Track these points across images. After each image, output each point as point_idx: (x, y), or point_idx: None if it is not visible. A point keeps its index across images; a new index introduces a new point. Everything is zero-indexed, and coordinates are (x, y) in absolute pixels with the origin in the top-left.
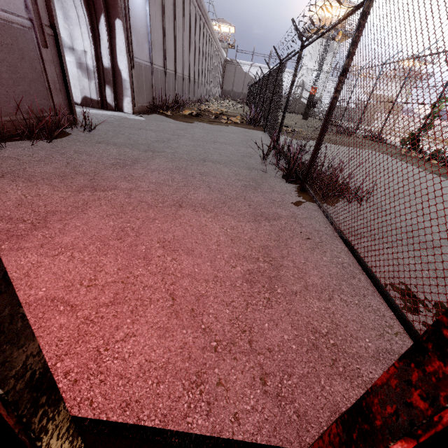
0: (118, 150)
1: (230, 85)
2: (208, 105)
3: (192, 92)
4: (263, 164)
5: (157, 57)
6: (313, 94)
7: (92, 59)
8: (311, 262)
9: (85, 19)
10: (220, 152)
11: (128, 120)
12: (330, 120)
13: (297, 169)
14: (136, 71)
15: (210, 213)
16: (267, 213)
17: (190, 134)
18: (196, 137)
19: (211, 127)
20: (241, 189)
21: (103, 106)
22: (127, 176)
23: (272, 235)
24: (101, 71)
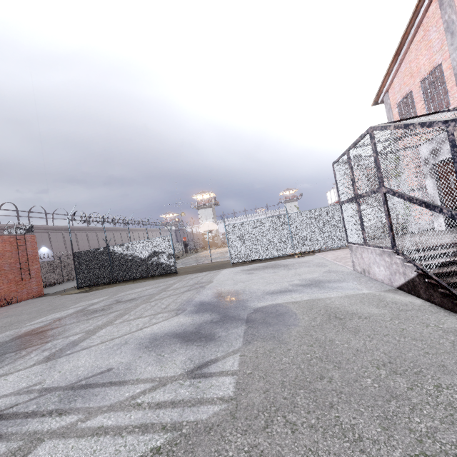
0: None
1: None
2: None
3: None
4: None
5: None
6: (185, 240)
7: None
8: None
9: None
10: None
11: None
12: None
13: None
14: None
15: None
16: None
17: None
18: None
19: None
20: None
21: None
22: None
23: None
24: None
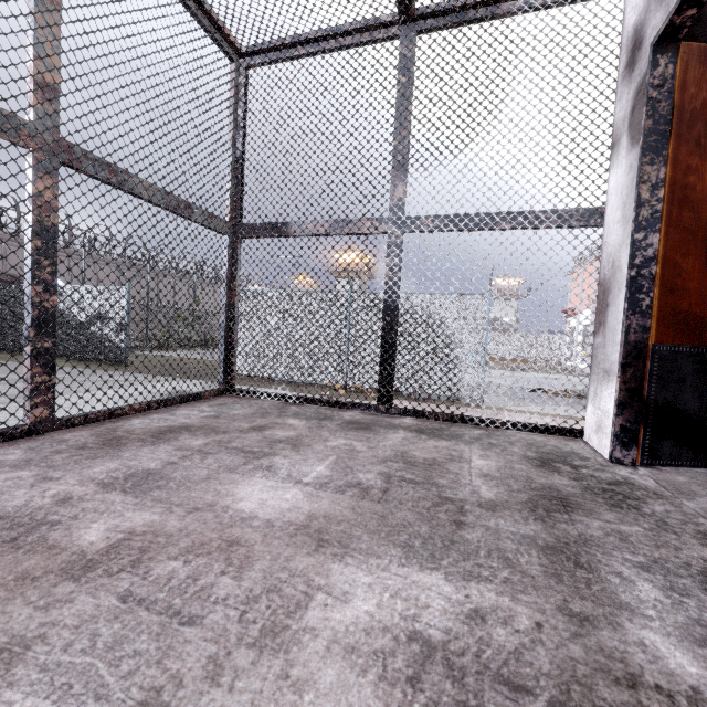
0: None
1: None
2: None
3: None
4: None
5: None
6: None
7: None
8: None
9: None
10: None
11: None
12: None
13: None
14: None
15: None
16: None
17: None
18: None
19: None
20: None
21: None
22: None
23: None
24: None
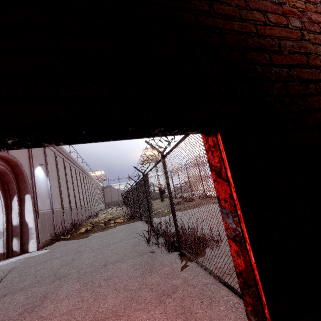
0: (25, 294)
1: (110, 198)
2: (98, 217)
3: (85, 213)
4: (149, 246)
5: (56, 203)
6: (160, 187)
7: (2, 224)
8: (215, 319)
9: (1, 202)
10: (116, 251)
11: (33, 258)
12: (174, 207)
13: (171, 240)
14: (41, 218)
15: (123, 317)
16: (166, 290)
17: (89, 247)
18: (94, 247)
19: (104, 233)
20: (141, 277)
21: (8, 255)
22: (37, 320)
23: (178, 309)
24: (10, 229)
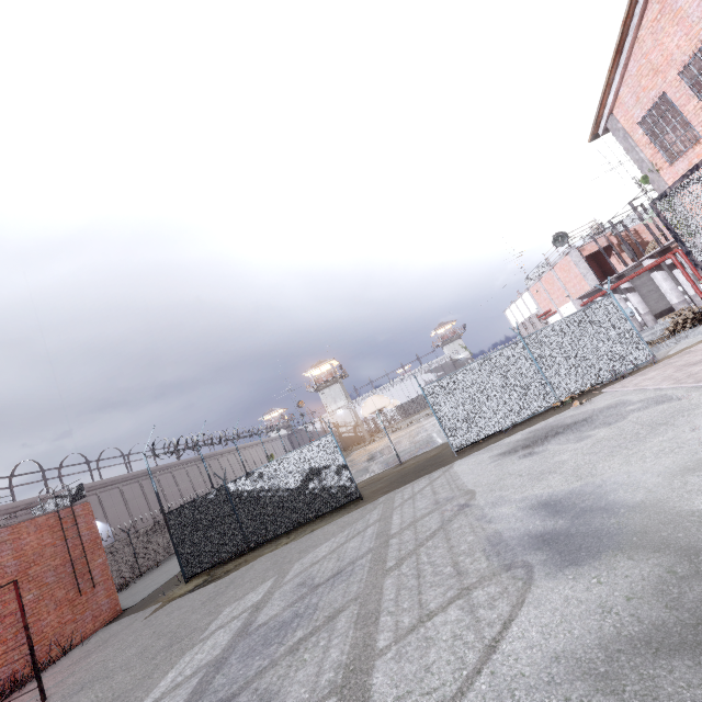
0: None
1: None
2: None
3: None
4: None
5: None
6: None
7: None
8: None
9: None
10: None
11: None
12: None
13: None
14: None
15: None
16: None
17: None
18: None
19: None
20: None
21: None
22: None
23: None
24: None
